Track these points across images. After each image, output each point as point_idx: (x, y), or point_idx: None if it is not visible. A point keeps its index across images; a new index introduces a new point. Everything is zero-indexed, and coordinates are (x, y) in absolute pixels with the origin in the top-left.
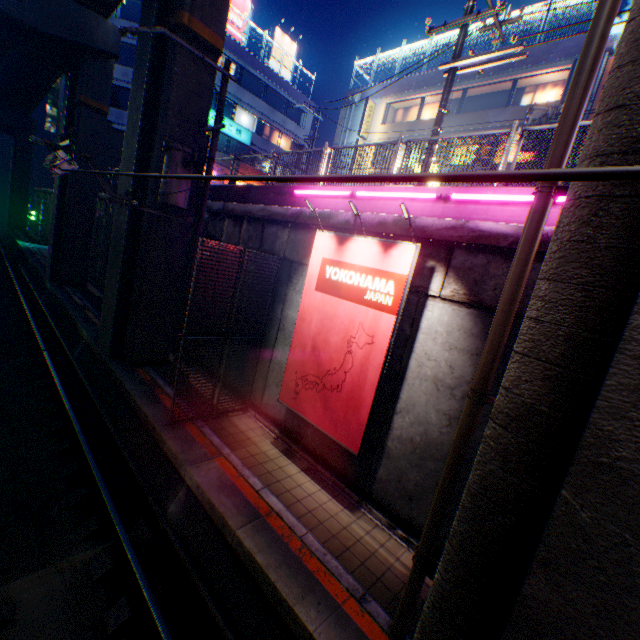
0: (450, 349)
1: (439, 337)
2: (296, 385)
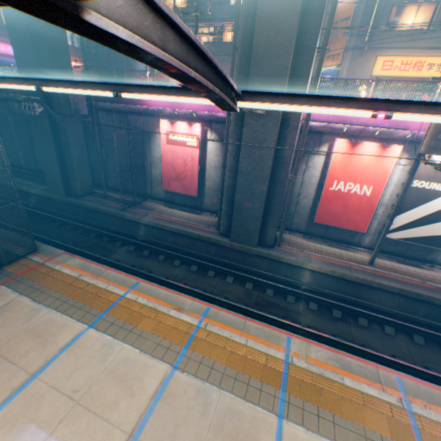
0: (217, 156)
1: (213, 153)
2: (169, 182)
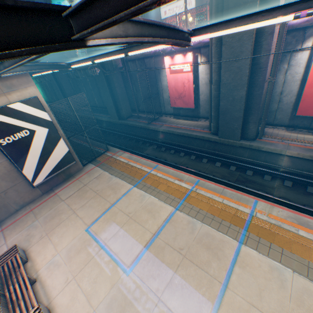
0: (207, 75)
1: (203, 73)
2: (174, 101)
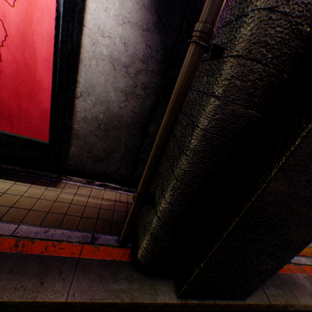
0: (124, 24)
1: (112, 8)
2: None
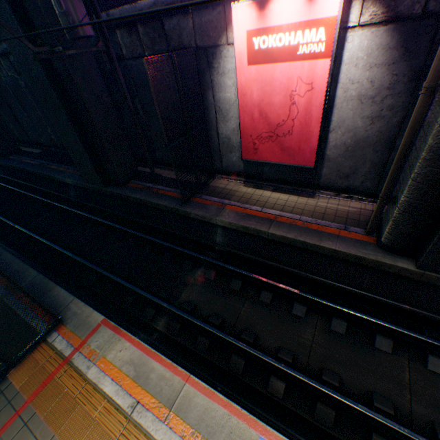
0: (370, 69)
1: (360, 62)
2: (253, 145)
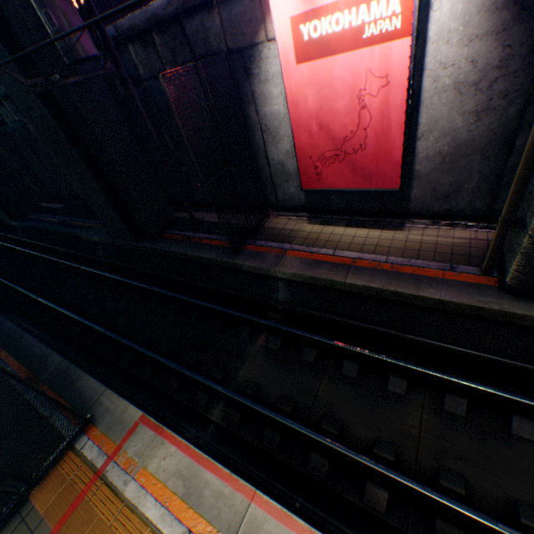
0: (469, 43)
1: (454, 36)
2: (315, 169)
